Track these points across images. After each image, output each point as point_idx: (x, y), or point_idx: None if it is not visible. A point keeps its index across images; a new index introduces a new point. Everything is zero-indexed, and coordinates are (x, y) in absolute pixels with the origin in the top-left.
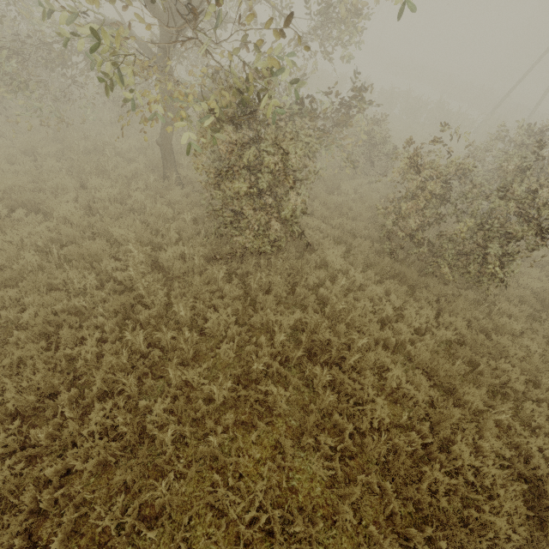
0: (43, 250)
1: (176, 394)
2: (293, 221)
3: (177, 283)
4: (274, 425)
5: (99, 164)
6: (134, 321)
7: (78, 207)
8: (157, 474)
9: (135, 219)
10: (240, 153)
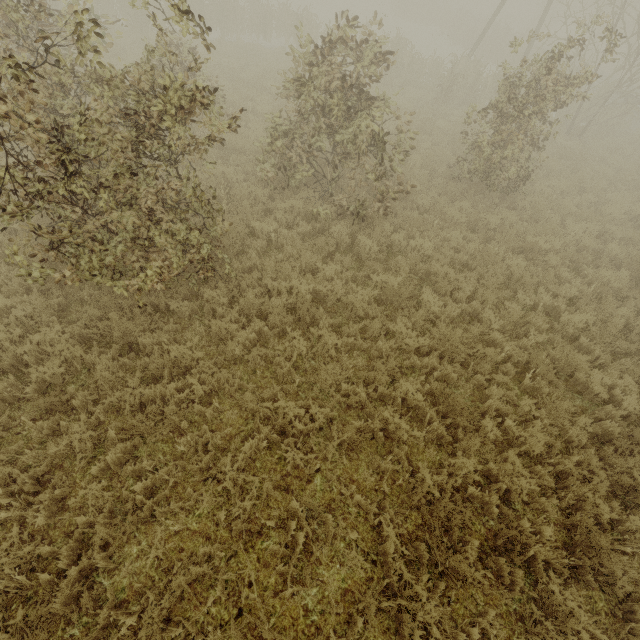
0: None
1: None
2: None
3: None
4: None
5: None
6: None
7: None
8: None
9: None
10: None
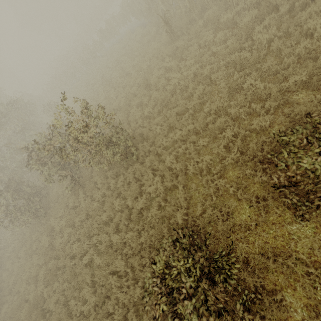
0: None
1: None
2: None
3: None
4: None
5: None
6: None
7: None
8: None
9: None
10: None
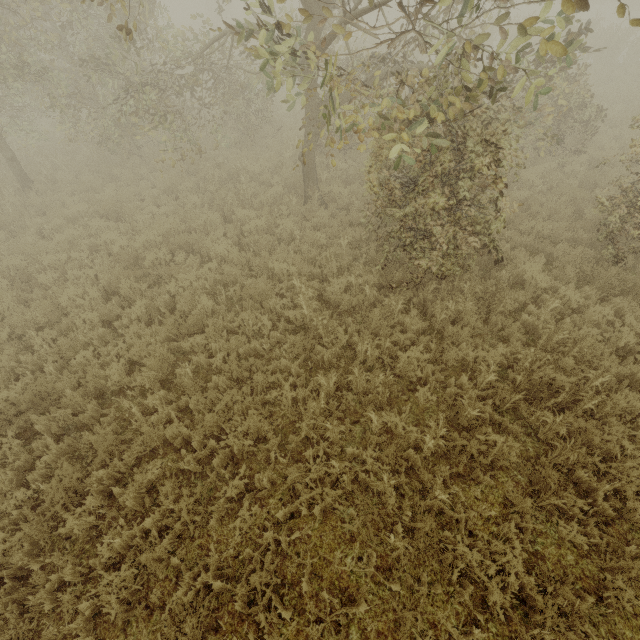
0: (209, 292)
1: (378, 441)
2: (483, 233)
3: (350, 318)
4: (497, 480)
5: (239, 193)
6: (313, 362)
7: (230, 243)
8: (378, 525)
9: (290, 250)
10: (434, 158)
